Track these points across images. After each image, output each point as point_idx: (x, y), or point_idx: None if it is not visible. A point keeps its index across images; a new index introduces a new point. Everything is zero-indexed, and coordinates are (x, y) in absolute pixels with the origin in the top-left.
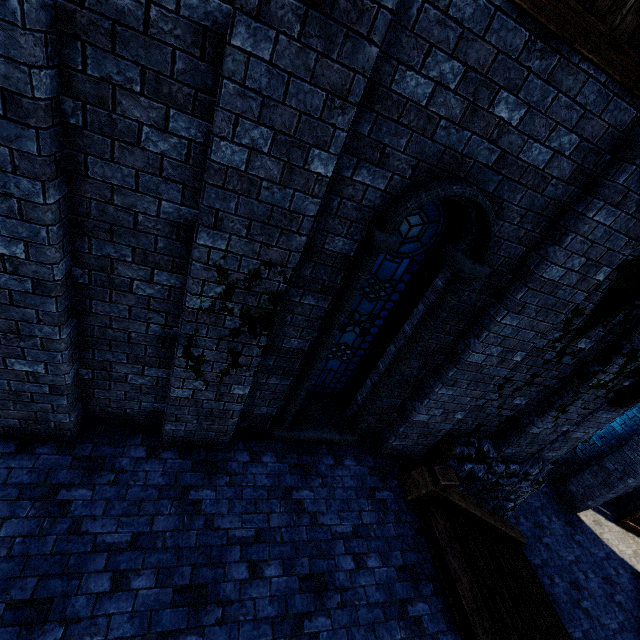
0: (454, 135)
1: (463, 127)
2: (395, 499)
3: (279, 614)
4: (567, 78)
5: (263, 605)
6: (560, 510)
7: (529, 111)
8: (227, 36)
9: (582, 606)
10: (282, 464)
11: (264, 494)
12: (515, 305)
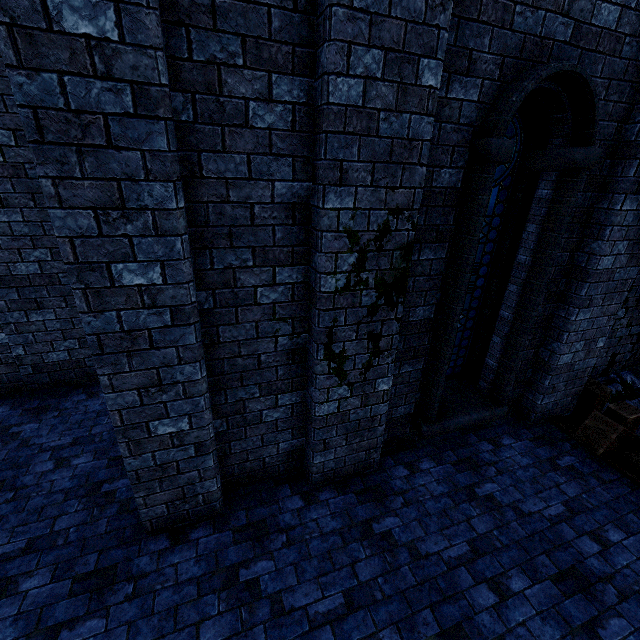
0: (530, 19)
1: (536, 7)
2: (581, 461)
3: (563, 632)
4: None
5: (538, 628)
6: None
7: None
8: None
9: None
10: (444, 466)
11: (448, 502)
12: (631, 184)
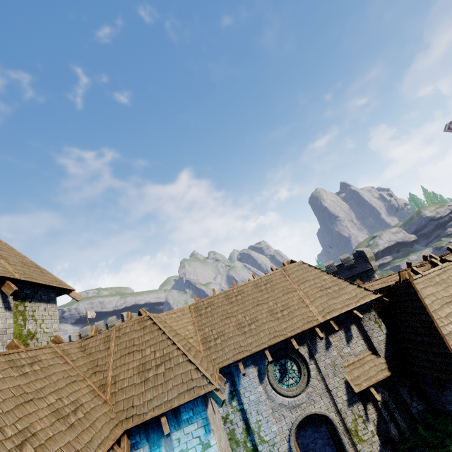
0: None
1: None
2: (324, 428)
3: None
4: None
5: None
6: None
7: None
8: None
9: None
10: None
11: None
12: None
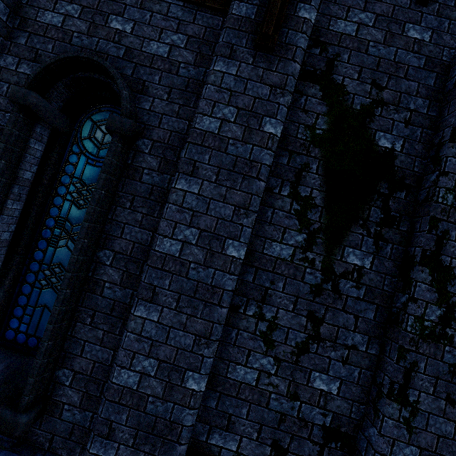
0: (86, 41)
1: (91, 36)
2: None
3: None
4: (155, 6)
5: None
6: None
7: (137, 24)
8: None
9: None
10: None
11: None
12: (183, 163)
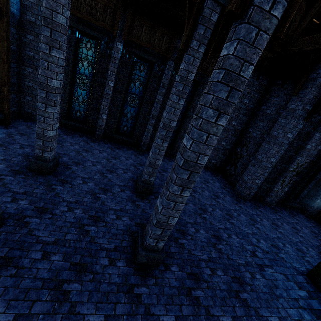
0: None
1: None
2: (315, 223)
3: (311, 235)
4: None
5: (307, 233)
6: None
7: None
8: (315, 134)
9: None
10: (287, 212)
11: (289, 216)
12: None
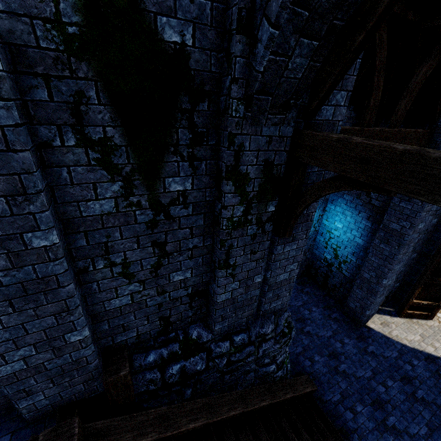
0: None
1: None
2: None
3: None
4: None
5: None
6: (350, 329)
7: None
8: None
9: (389, 425)
10: None
11: None
12: None
